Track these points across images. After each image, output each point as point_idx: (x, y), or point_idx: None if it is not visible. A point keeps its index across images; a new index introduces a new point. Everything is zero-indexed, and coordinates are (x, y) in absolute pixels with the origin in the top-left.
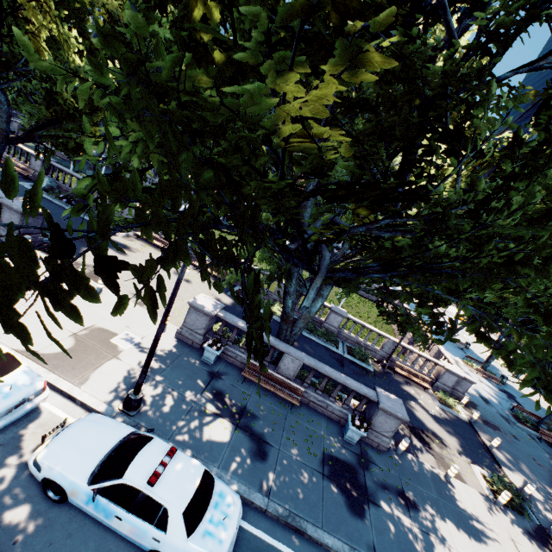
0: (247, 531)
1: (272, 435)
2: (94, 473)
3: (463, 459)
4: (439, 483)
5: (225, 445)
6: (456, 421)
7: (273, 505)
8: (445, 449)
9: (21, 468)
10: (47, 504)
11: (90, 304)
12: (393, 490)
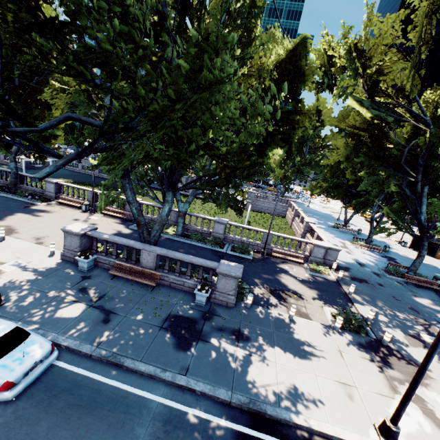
0: (68, 370)
1: (124, 308)
2: None
3: (317, 304)
4: (280, 322)
5: (72, 319)
6: (323, 281)
7: (99, 351)
8: (301, 300)
9: None
10: None
11: None
12: (229, 330)
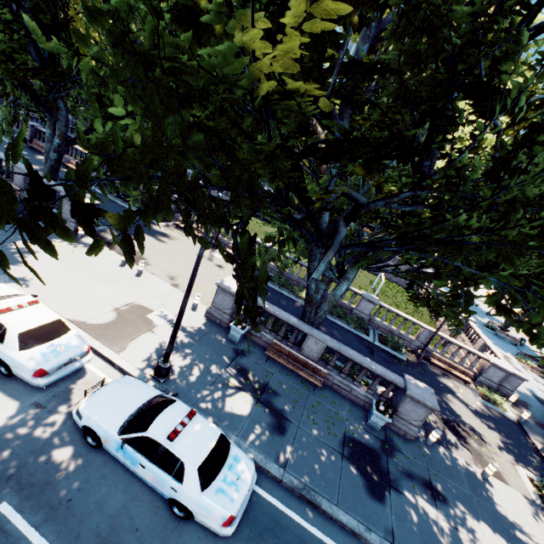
0: (262, 497)
1: (293, 412)
2: (124, 426)
3: (506, 459)
4: (474, 480)
5: (245, 416)
6: (501, 419)
7: (289, 477)
8: (485, 447)
9: (68, 417)
10: (86, 448)
11: (132, 284)
12: (419, 479)
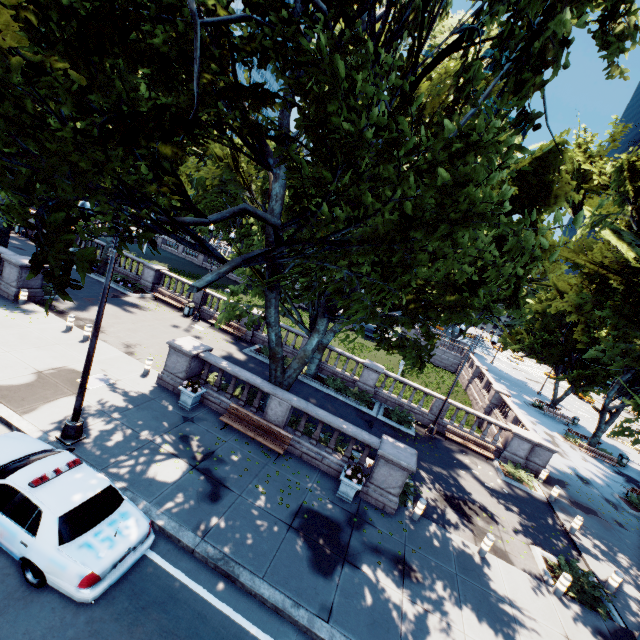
0: (161, 568)
1: (238, 480)
2: None
3: (520, 538)
4: (466, 558)
5: (170, 483)
6: (526, 498)
7: (205, 546)
8: (494, 525)
9: None
10: None
11: (71, 350)
12: (389, 555)
